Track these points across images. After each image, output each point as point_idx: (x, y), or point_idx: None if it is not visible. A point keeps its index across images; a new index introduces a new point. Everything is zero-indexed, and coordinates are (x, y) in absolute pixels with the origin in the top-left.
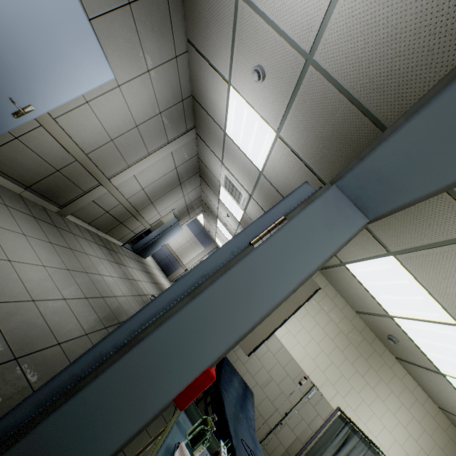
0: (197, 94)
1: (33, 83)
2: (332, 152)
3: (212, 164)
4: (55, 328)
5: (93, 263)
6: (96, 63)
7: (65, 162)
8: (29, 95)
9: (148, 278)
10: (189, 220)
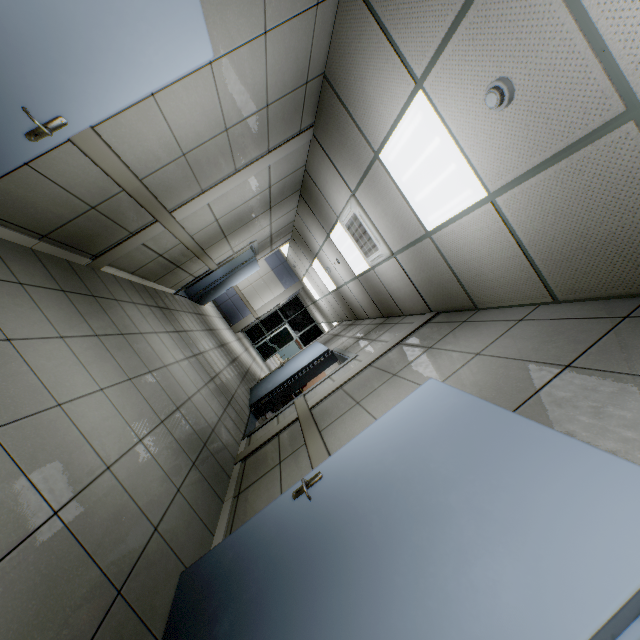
0: (337, 76)
1: (65, 74)
2: (593, 261)
3: (332, 190)
4: (145, 503)
5: (153, 349)
6: (185, 28)
7: (105, 195)
8: (57, 98)
9: (213, 342)
10: (270, 252)
